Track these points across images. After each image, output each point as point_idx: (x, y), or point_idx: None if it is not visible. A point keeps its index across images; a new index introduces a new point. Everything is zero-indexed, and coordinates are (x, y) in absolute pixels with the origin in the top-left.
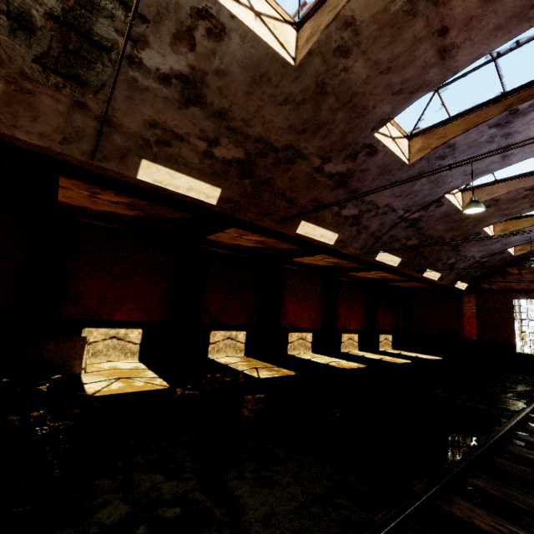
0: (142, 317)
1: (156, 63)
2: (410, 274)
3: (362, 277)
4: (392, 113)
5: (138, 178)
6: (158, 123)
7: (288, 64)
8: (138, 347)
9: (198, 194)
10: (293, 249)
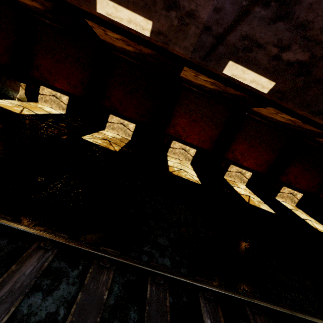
0: (69, 90)
1: None
2: (307, 116)
3: (274, 119)
4: None
5: None
6: None
7: None
8: (66, 106)
9: None
10: (155, 54)
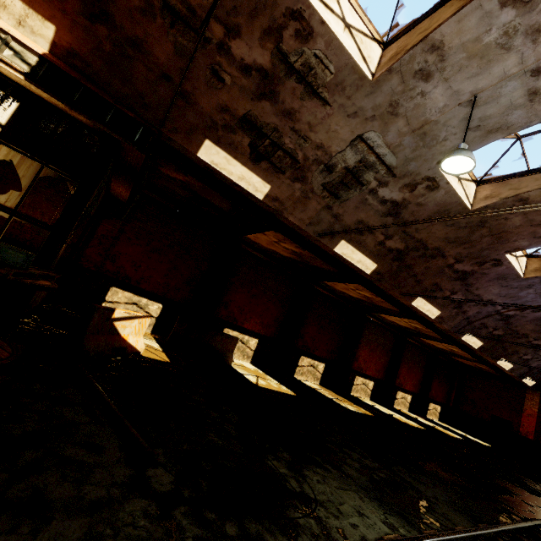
0: (260, 330)
1: (384, 194)
2: (485, 357)
3: (430, 344)
4: (527, 247)
5: (334, 250)
6: (363, 222)
7: (467, 208)
8: (252, 353)
9: (361, 266)
10: (390, 309)
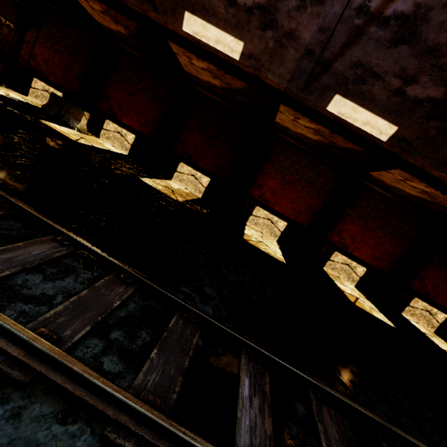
0: (138, 127)
1: None
2: (446, 181)
3: (403, 192)
4: None
5: None
6: None
7: None
8: (130, 146)
9: None
10: (246, 89)
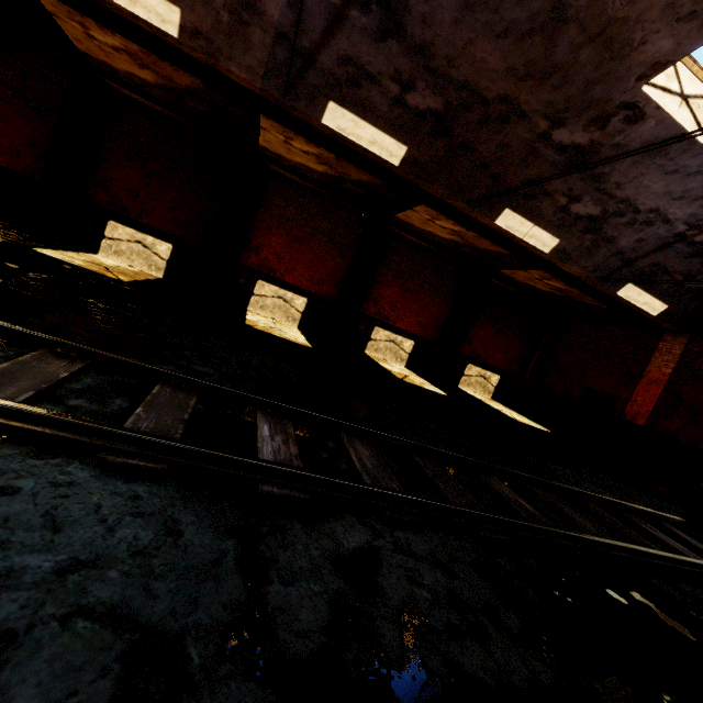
0: None
1: None
2: (466, 212)
3: (436, 237)
4: None
5: None
6: None
7: None
8: None
9: None
10: (201, 89)
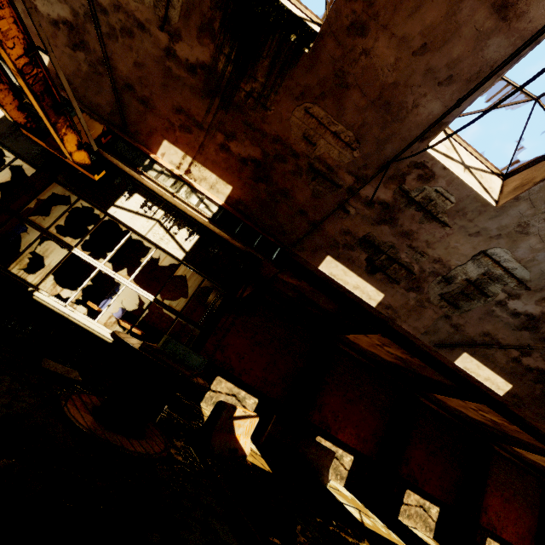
0: (356, 444)
1: (516, 306)
2: None
3: None
4: None
5: (454, 362)
6: (490, 334)
7: None
8: (346, 473)
9: (491, 384)
10: (531, 443)
